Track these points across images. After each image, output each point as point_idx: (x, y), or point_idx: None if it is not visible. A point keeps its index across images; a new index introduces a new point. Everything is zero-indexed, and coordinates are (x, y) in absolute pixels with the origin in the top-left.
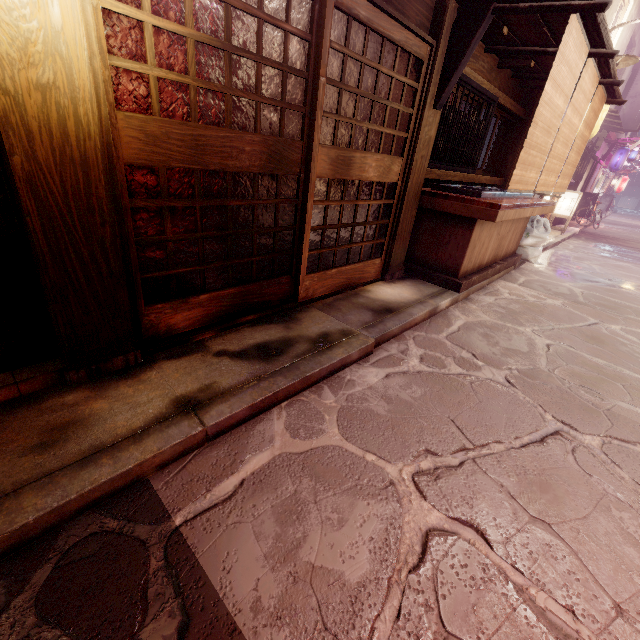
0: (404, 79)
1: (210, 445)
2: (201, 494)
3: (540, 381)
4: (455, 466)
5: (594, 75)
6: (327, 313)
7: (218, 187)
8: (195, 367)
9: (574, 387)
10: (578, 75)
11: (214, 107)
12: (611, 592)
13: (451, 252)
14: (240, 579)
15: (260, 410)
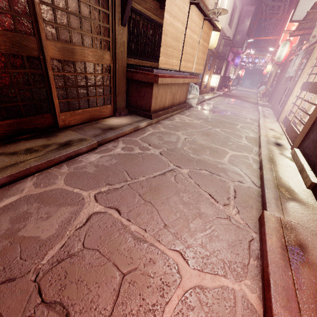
0: (98, 7)
1: None
2: None
3: (175, 152)
4: (118, 188)
5: (199, 14)
6: (76, 132)
7: None
8: None
9: (188, 153)
10: (187, 13)
11: None
12: (165, 220)
13: (146, 100)
14: None
15: (18, 178)
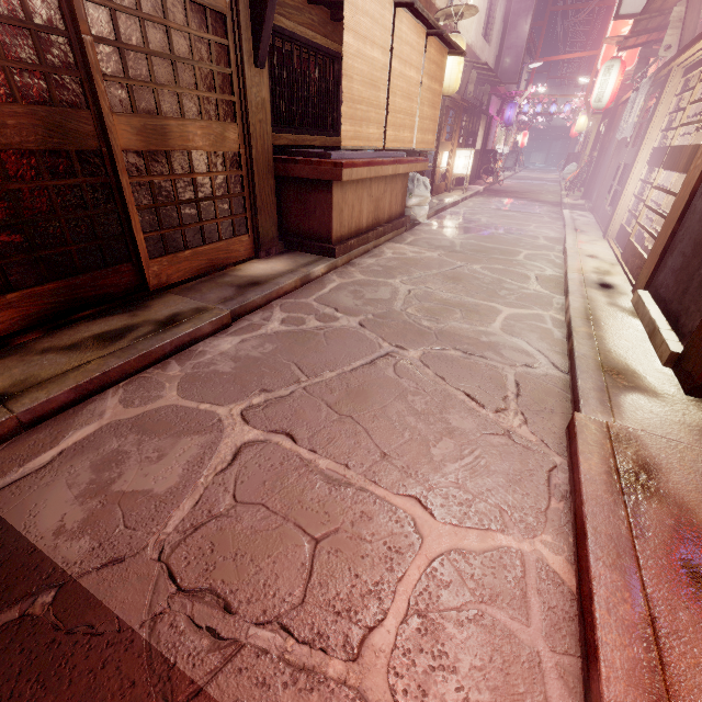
0: (206, 35)
1: (29, 432)
2: (13, 470)
3: (390, 319)
4: (285, 396)
5: (416, 26)
6: (184, 296)
7: None
8: (10, 367)
9: (418, 318)
10: (390, 26)
11: None
12: (382, 447)
13: (320, 219)
14: (46, 518)
15: (90, 392)
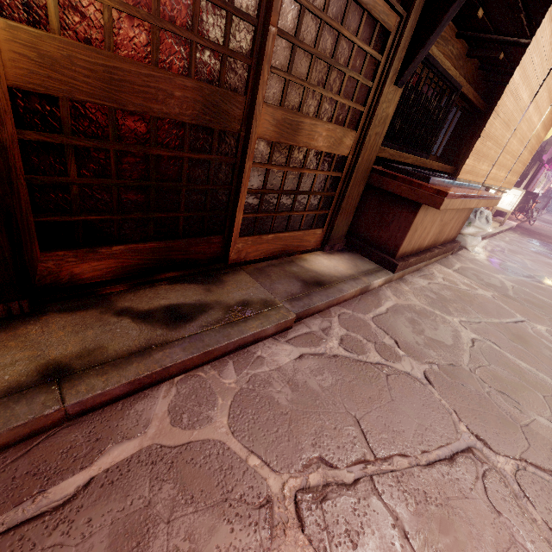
0: (367, 48)
1: (71, 424)
2: (30, 495)
3: (459, 381)
4: (348, 484)
5: None
6: (255, 279)
7: (139, 132)
8: (87, 325)
9: (494, 393)
10: (548, 70)
11: (136, 37)
12: None
13: (392, 232)
14: None
15: (145, 385)
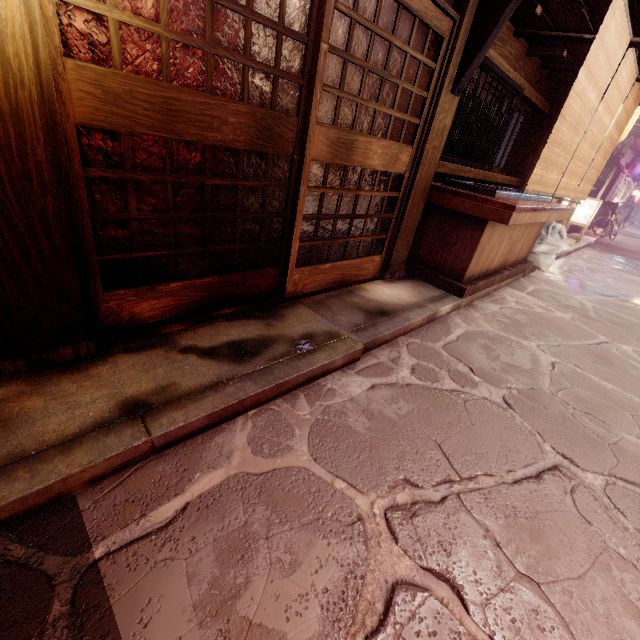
0: (420, 56)
1: (157, 457)
2: (134, 519)
3: (541, 404)
4: (436, 502)
5: (632, 70)
6: (315, 311)
7: (195, 162)
8: (155, 364)
9: (578, 414)
10: (615, 67)
11: (192, 66)
12: None
13: (457, 254)
14: (158, 636)
15: (222, 419)
